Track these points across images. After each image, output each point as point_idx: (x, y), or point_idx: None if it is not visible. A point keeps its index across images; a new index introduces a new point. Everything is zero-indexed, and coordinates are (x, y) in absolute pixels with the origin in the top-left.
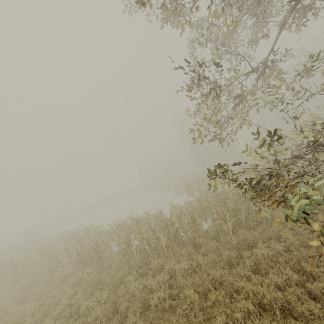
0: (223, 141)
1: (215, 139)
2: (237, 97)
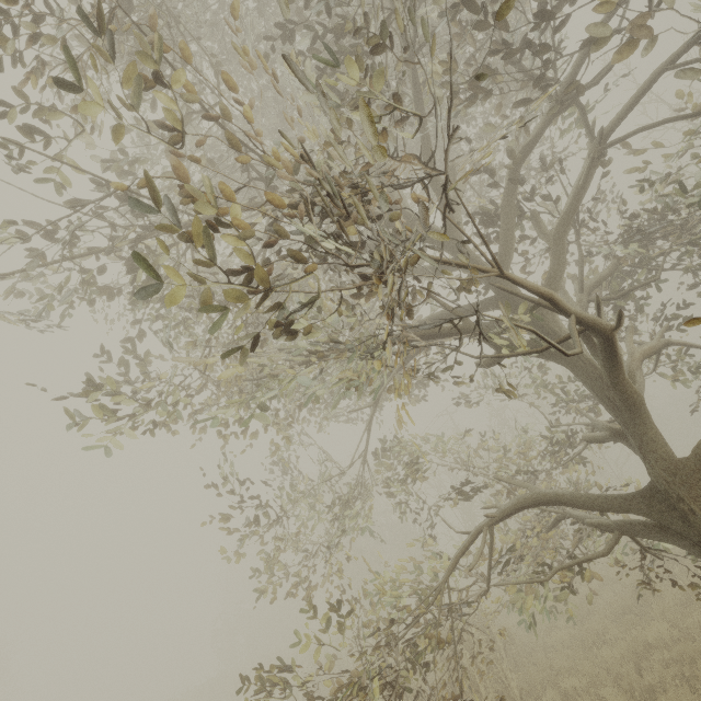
0: (311, 589)
1: (301, 583)
2: (333, 504)
